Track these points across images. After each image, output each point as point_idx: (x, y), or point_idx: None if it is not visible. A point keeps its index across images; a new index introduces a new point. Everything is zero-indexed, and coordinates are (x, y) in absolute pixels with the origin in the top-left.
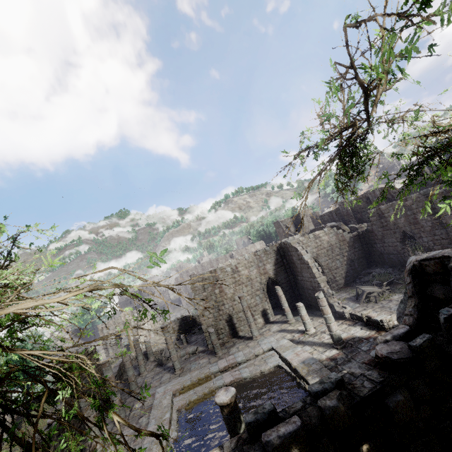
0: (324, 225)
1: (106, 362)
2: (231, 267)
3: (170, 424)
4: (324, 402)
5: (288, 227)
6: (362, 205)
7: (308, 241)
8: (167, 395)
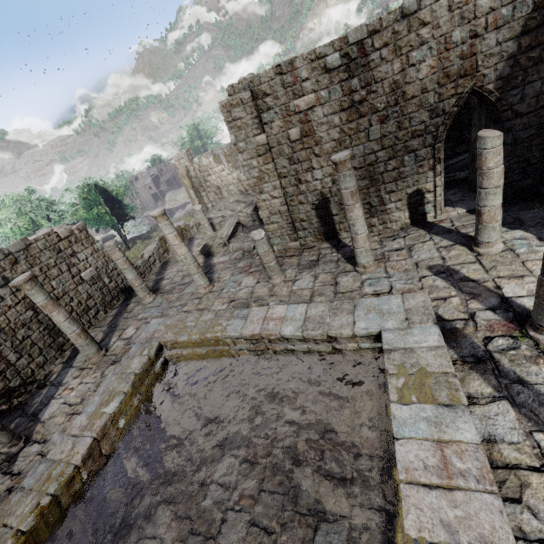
0: None
1: (23, 284)
2: (344, 50)
3: (107, 429)
4: None
5: None
6: None
7: None
8: (147, 347)
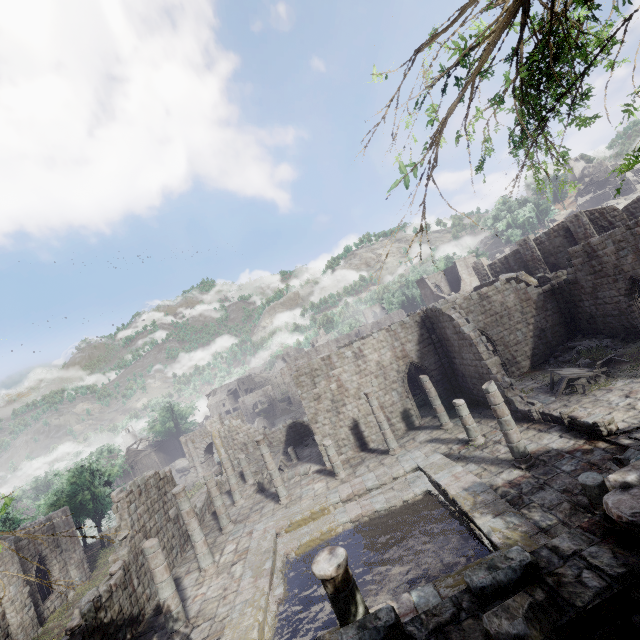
0: (495, 278)
1: (181, 491)
2: (352, 350)
3: (272, 577)
4: (497, 624)
5: (439, 285)
6: (558, 242)
7: (471, 304)
8: (268, 535)
